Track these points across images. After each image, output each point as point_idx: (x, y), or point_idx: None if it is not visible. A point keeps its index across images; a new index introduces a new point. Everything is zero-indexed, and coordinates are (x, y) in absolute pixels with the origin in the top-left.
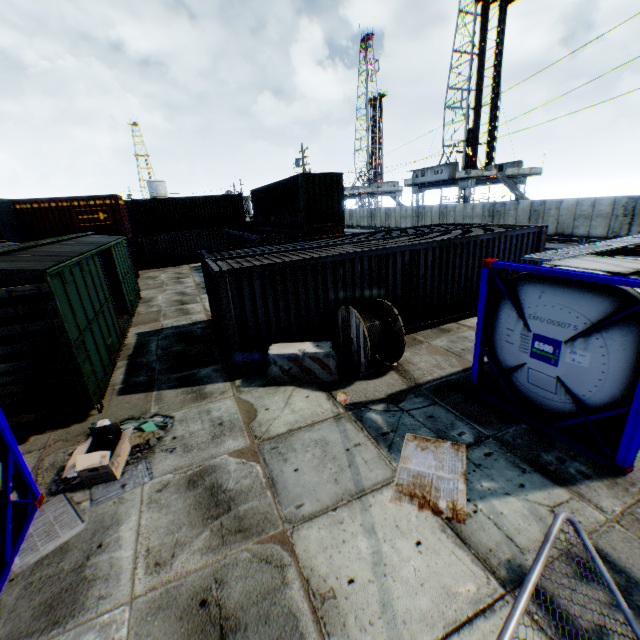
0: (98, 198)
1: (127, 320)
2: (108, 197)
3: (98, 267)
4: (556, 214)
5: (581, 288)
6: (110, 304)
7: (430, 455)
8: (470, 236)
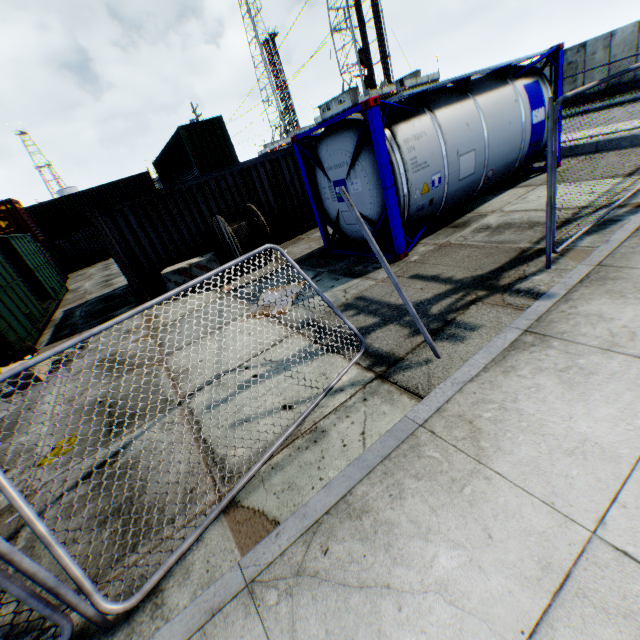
0: None
1: (52, 303)
2: (2, 203)
3: None
4: None
5: (342, 131)
6: (22, 285)
7: (278, 294)
8: None
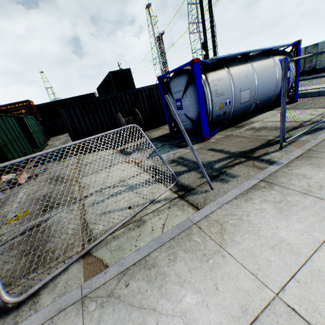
0: (20, 103)
1: (38, 149)
2: (24, 101)
3: (14, 122)
4: None
5: (181, 74)
6: (24, 139)
7: (142, 153)
8: None
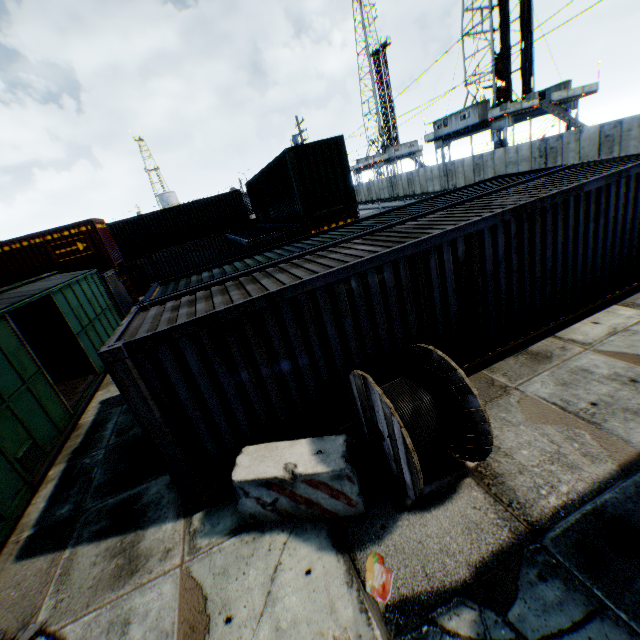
0: (72, 227)
1: (90, 384)
2: (83, 224)
3: (4, 337)
4: (639, 135)
5: None
6: (38, 382)
7: None
8: (567, 189)
